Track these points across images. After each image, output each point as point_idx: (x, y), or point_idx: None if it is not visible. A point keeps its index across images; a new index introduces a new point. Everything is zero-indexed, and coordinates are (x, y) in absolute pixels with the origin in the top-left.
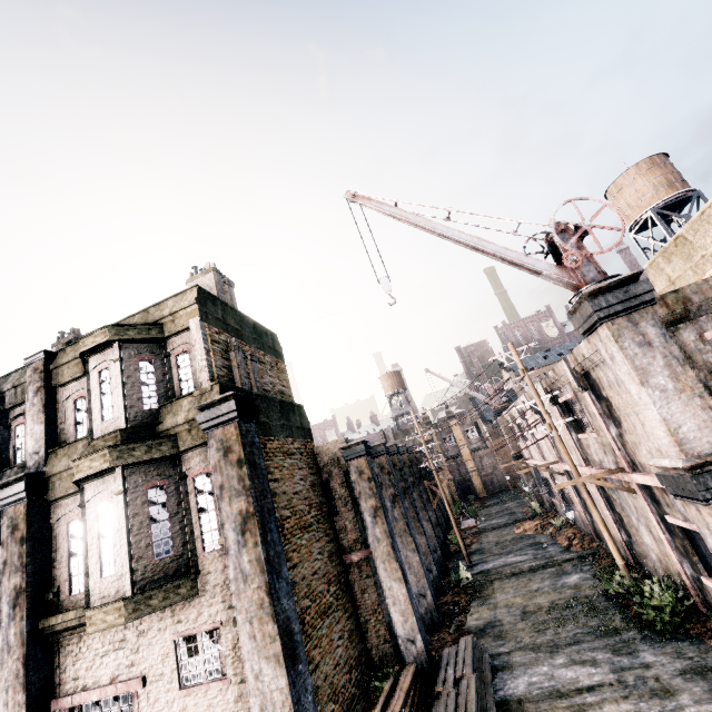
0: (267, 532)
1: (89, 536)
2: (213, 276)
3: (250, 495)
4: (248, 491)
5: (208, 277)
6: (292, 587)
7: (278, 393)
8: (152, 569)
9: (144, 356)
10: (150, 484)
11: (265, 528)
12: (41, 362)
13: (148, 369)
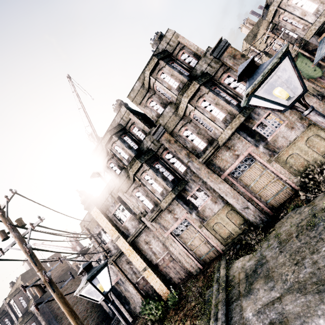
0: (51, 324)
1: None
2: (26, 263)
3: (44, 320)
4: (43, 320)
5: (26, 263)
6: (70, 323)
7: (61, 272)
8: None
9: (19, 296)
10: (31, 323)
11: (50, 324)
12: (5, 301)
13: (21, 298)
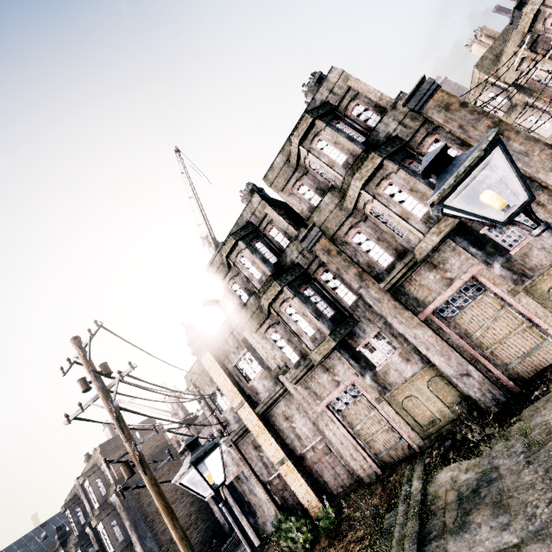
0: (138, 527)
1: (104, 540)
2: (108, 428)
3: (129, 520)
4: (128, 518)
5: (107, 428)
6: (164, 531)
7: (155, 448)
8: (120, 545)
9: (96, 477)
10: (111, 521)
11: (137, 526)
12: (78, 482)
13: (99, 481)
